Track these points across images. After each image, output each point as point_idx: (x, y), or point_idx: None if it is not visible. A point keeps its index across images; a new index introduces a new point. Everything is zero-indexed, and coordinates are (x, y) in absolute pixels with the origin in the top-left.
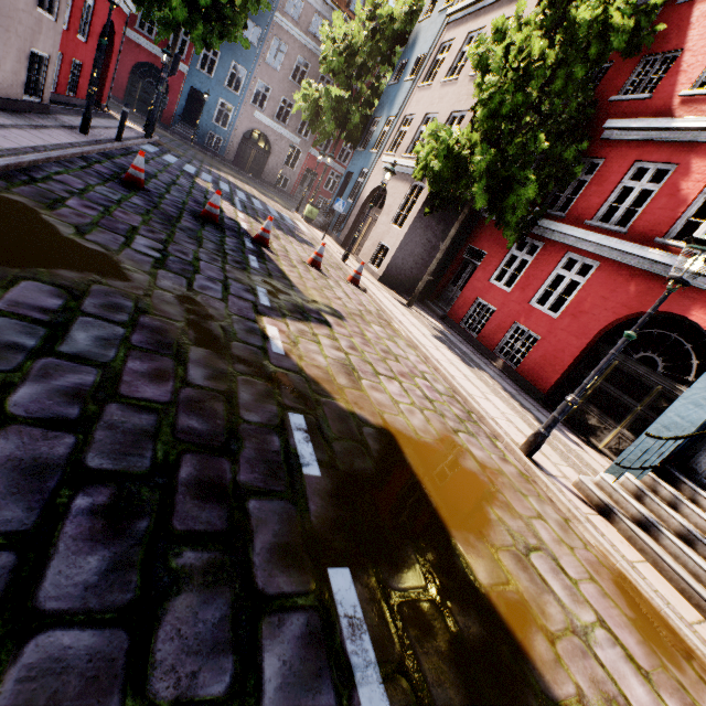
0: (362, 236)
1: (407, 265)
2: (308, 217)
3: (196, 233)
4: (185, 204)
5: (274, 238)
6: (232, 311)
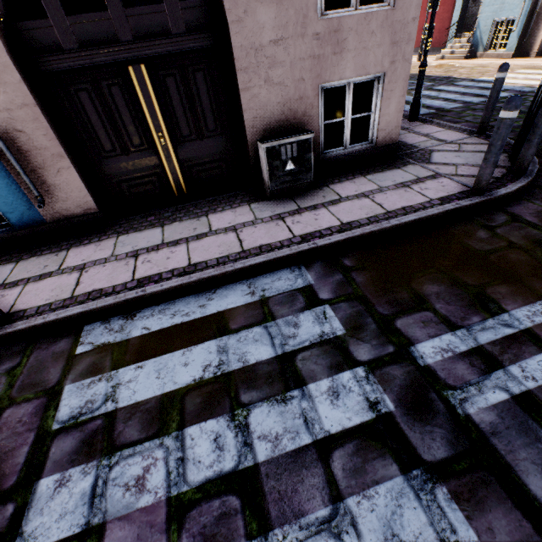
0: None
1: None
2: None
3: None
4: None
5: None
6: None
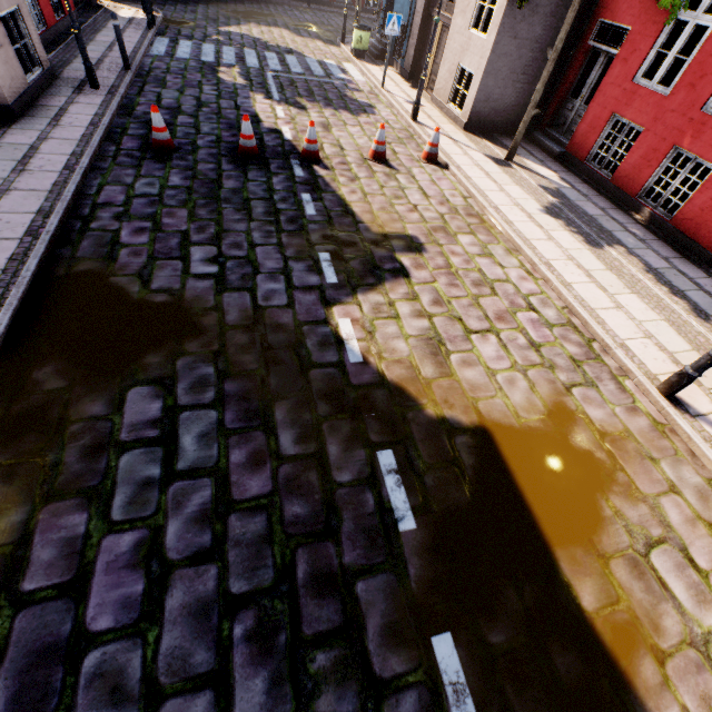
0: (433, 58)
1: (501, 92)
2: (358, 51)
3: (242, 194)
4: (219, 142)
5: (323, 133)
6: (301, 319)
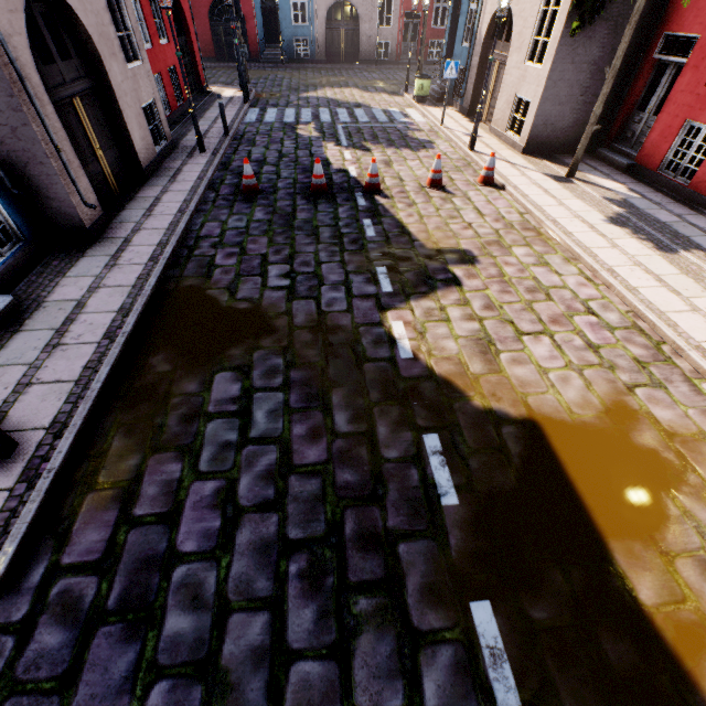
0: (490, 93)
1: (560, 114)
2: (420, 97)
3: (312, 223)
4: (295, 184)
5: (385, 169)
6: (358, 322)
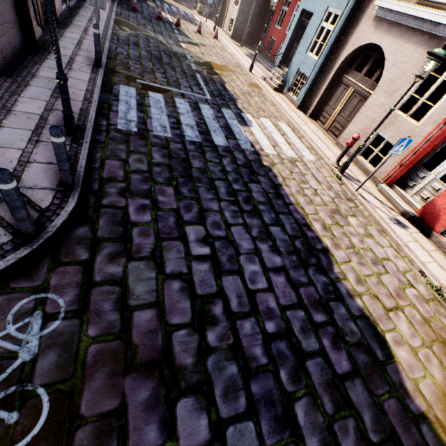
0: (225, 16)
1: (242, 27)
2: (200, 12)
3: (158, 24)
4: (150, 15)
5: (182, 24)
6: (173, 41)
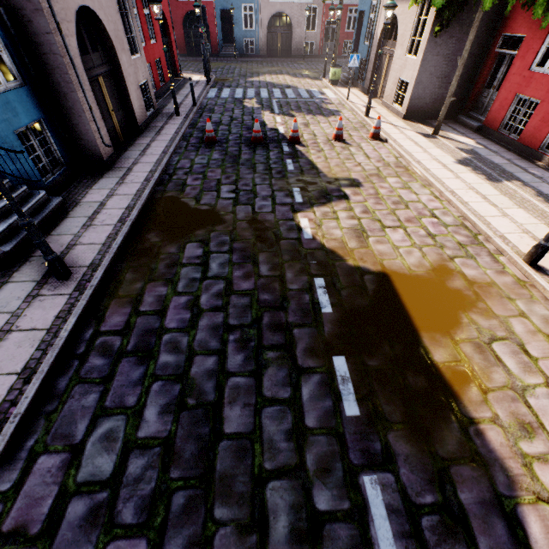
0: (383, 77)
1: (430, 91)
2: (333, 80)
3: (251, 161)
4: (241, 137)
5: (304, 128)
6: (278, 218)
